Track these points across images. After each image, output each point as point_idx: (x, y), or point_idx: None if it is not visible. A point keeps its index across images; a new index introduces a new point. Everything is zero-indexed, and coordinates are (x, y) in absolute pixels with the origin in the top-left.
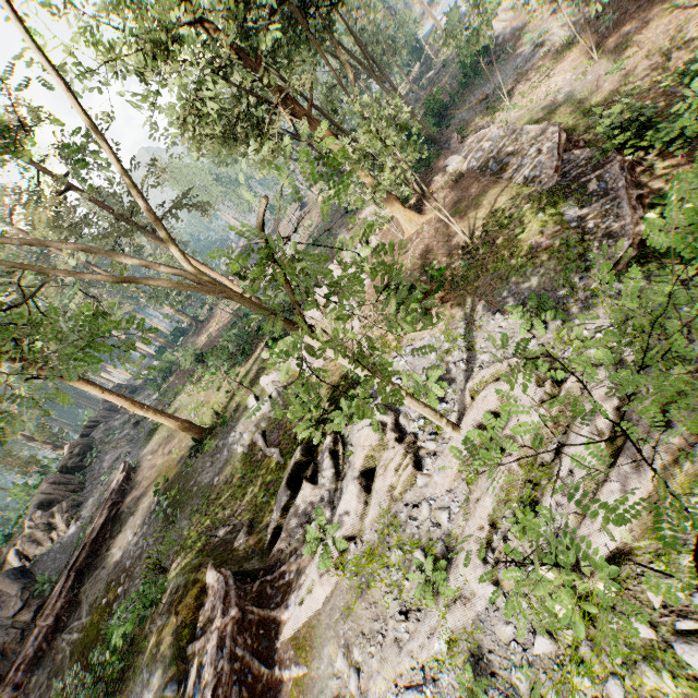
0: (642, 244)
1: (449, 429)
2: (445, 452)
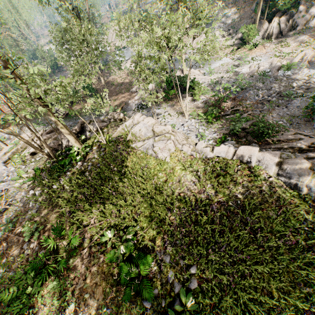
0: (67, 115)
1: (3, 144)
2: (2, 152)
